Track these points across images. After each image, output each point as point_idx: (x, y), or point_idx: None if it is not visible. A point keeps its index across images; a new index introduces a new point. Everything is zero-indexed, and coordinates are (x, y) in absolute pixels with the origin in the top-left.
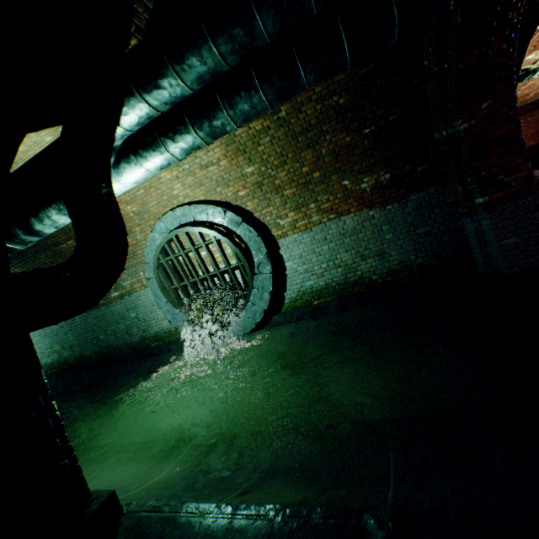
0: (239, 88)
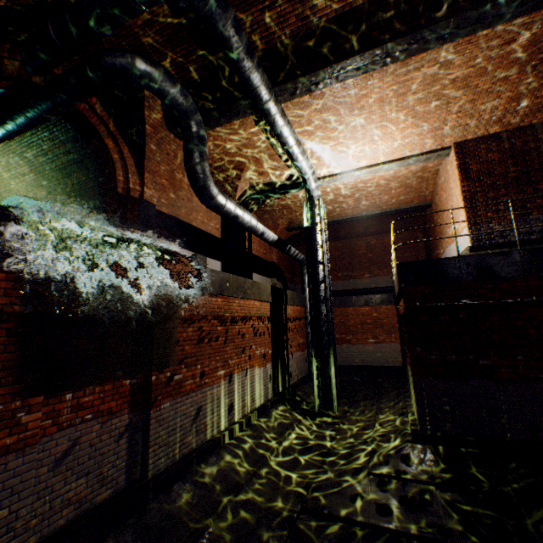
0: None
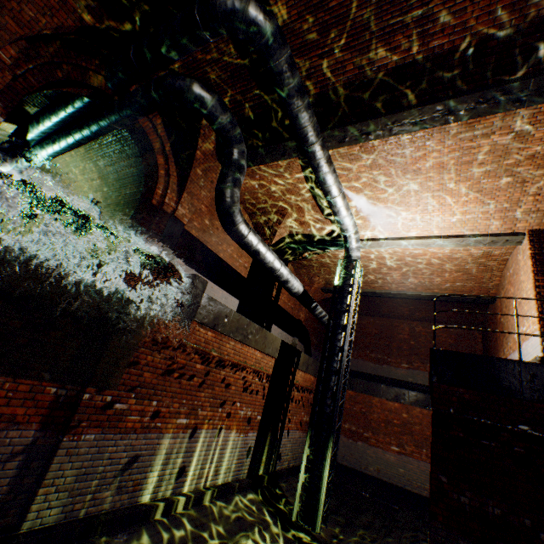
0: (60, 133)
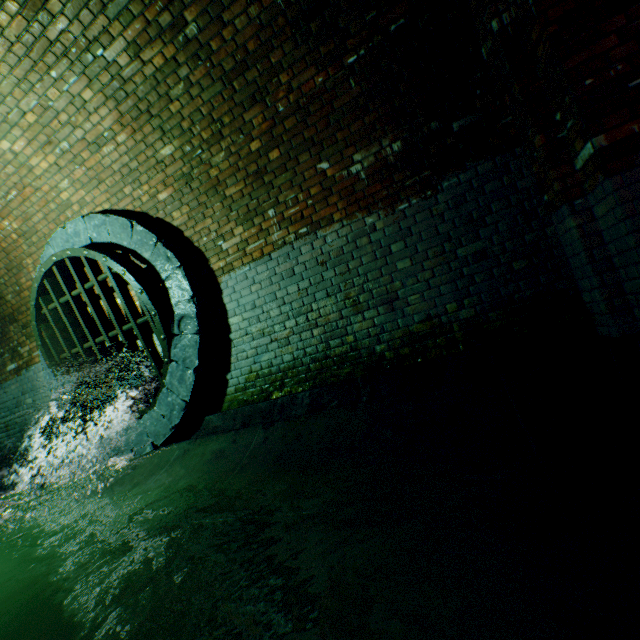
0: None
